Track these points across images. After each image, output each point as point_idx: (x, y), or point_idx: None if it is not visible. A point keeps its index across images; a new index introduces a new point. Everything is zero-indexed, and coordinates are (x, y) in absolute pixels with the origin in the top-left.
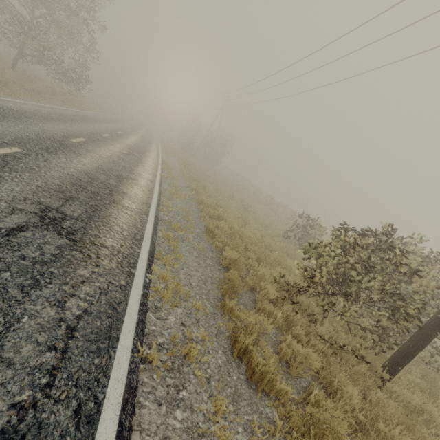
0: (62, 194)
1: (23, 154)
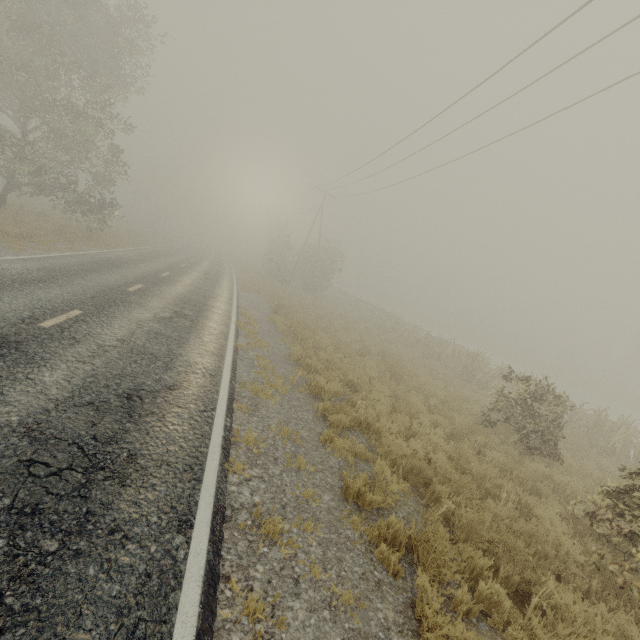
0: None
1: None
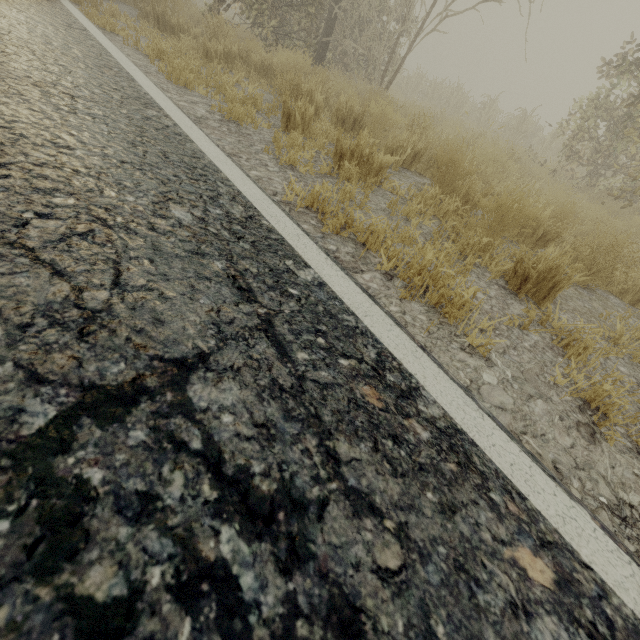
0: None
1: None
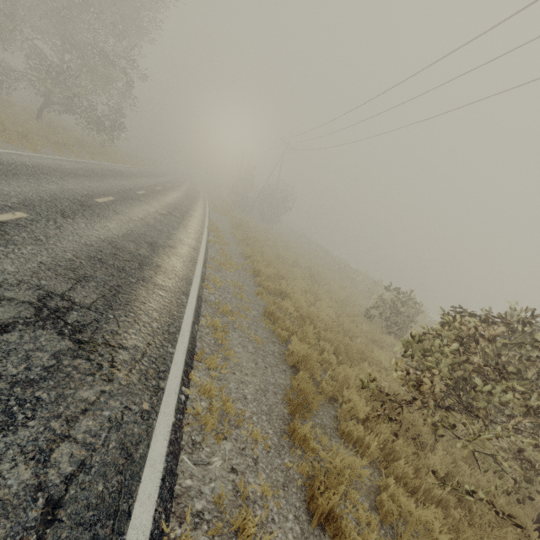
0: (73, 272)
1: (29, 220)
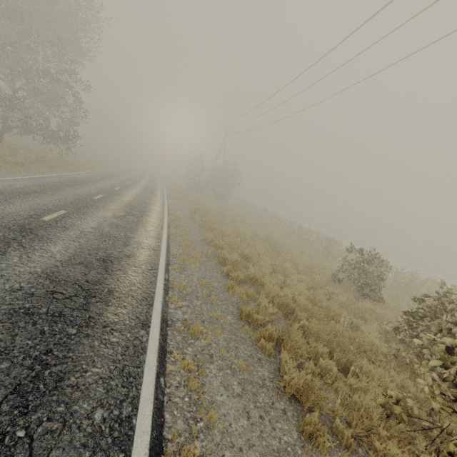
0: None
1: None
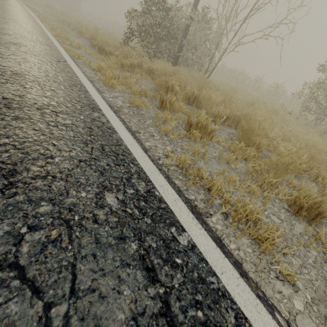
0: None
1: None
